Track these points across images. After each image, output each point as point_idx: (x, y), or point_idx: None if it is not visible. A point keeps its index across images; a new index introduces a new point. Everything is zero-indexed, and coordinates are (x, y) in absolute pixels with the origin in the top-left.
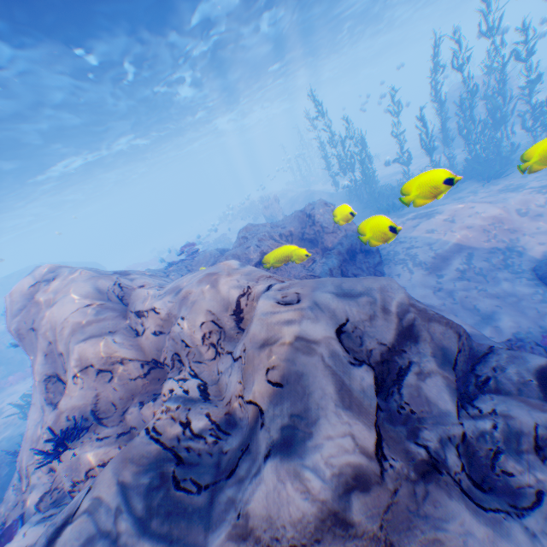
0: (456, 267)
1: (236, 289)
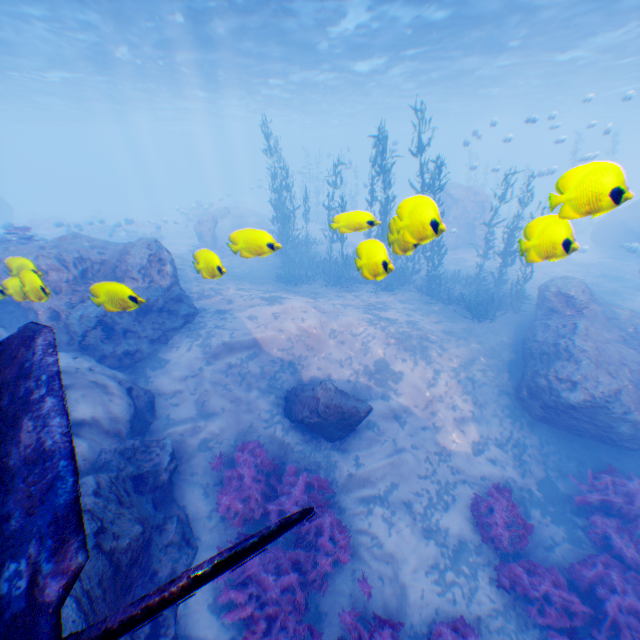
0: (231, 361)
1: None
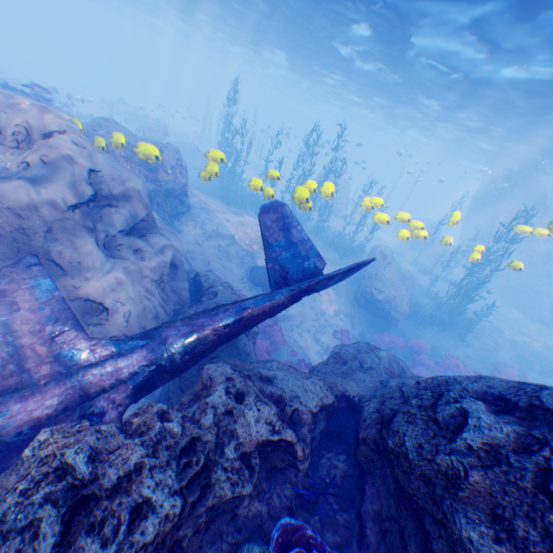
0: (219, 242)
1: (56, 126)
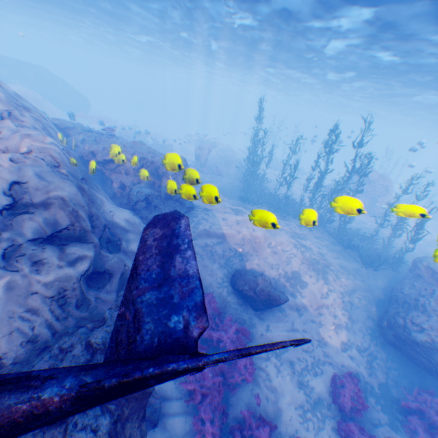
0: (207, 242)
1: (27, 148)
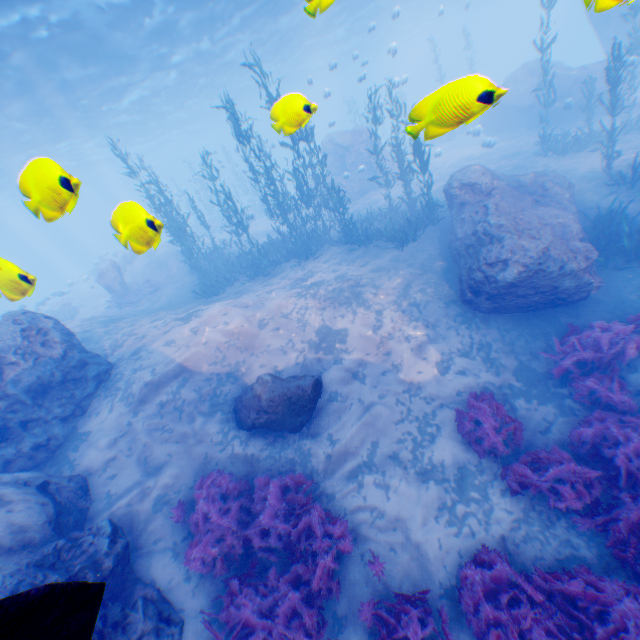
0: (162, 400)
1: None
